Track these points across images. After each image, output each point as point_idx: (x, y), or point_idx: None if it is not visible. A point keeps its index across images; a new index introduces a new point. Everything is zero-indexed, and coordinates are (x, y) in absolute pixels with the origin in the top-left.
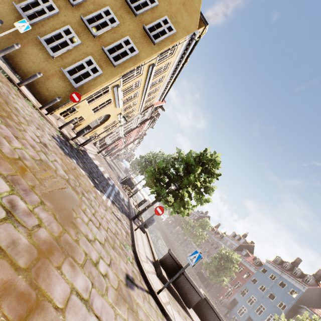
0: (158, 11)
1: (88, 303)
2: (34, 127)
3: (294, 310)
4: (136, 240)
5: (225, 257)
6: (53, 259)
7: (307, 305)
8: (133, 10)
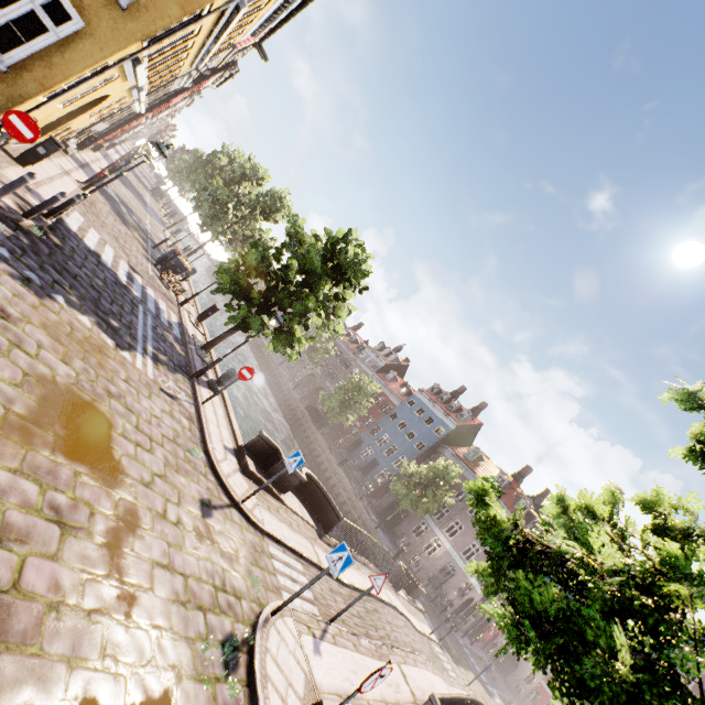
0: None
1: (170, 566)
2: None
3: (433, 450)
4: (206, 426)
5: (357, 387)
6: (124, 544)
7: (451, 444)
8: None
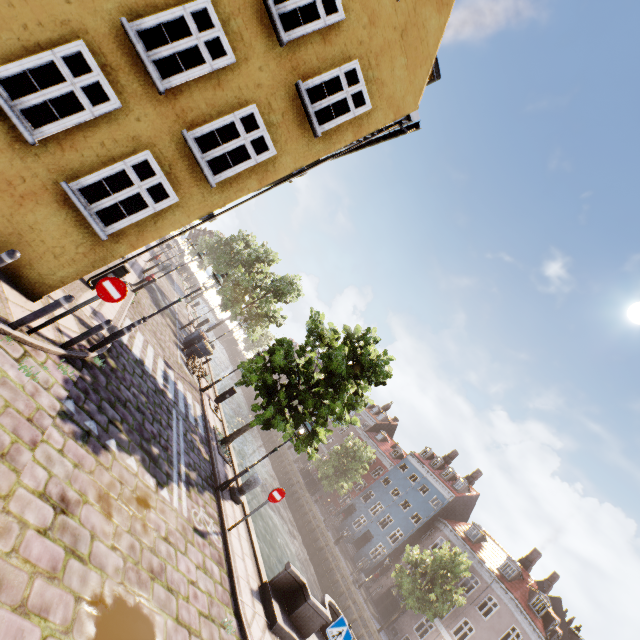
0: (340, 40)
1: None
2: (27, 458)
3: (430, 524)
4: (234, 567)
5: (352, 453)
6: None
7: (448, 516)
8: (278, 29)
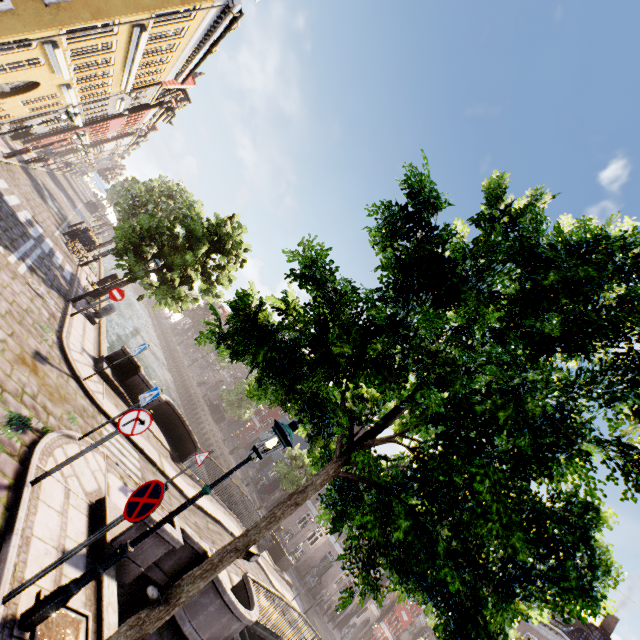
0: None
1: None
2: None
3: None
4: (68, 327)
5: None
6: None
7: None
8: None
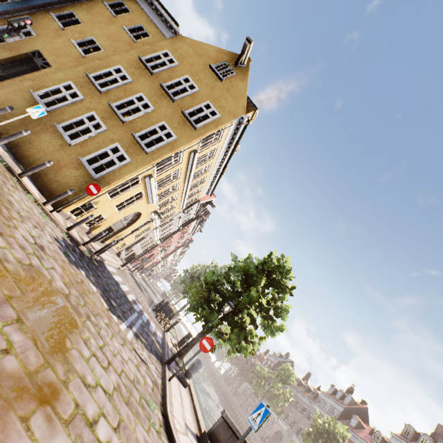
0: (199, 97)
1: None
2: (30, 225)
3: None
4: (169, 396)
5: (324, 431)
6: (19, 404)
7: None
8: (170, 96)
